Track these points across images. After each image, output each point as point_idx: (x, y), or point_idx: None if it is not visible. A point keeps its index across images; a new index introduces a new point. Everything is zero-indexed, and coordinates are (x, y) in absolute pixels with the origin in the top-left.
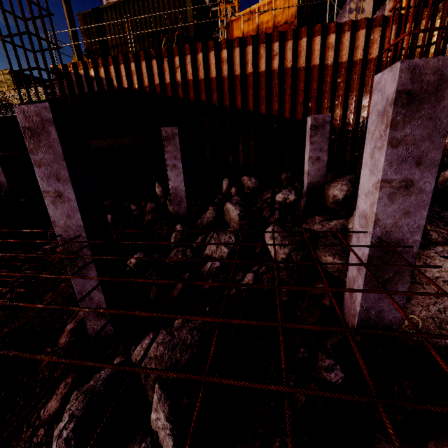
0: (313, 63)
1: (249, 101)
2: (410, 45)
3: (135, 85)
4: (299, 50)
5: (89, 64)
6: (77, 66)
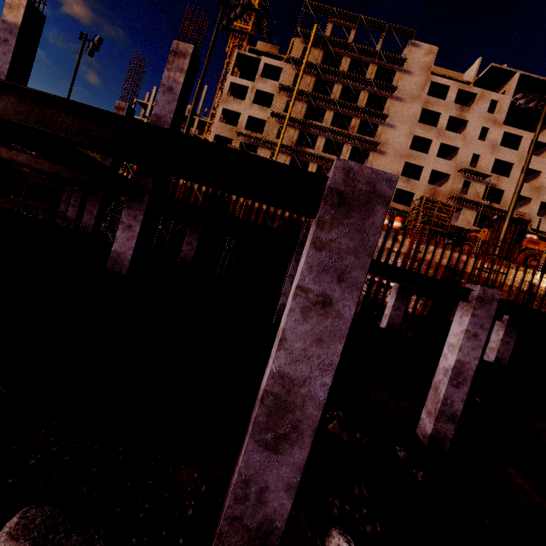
0: None
1: None
2: None
3: None
4: None
5: None
6: None
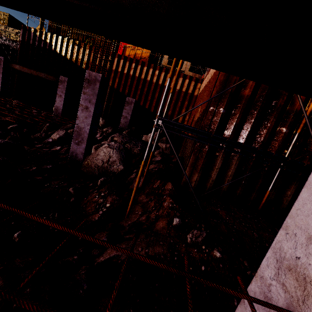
0: (147, 79)
1: (116, 83)
2: (186, 88)
3: (63, 53)
4: (143, 71)
5: (43, 33)
6: (36, 31)
